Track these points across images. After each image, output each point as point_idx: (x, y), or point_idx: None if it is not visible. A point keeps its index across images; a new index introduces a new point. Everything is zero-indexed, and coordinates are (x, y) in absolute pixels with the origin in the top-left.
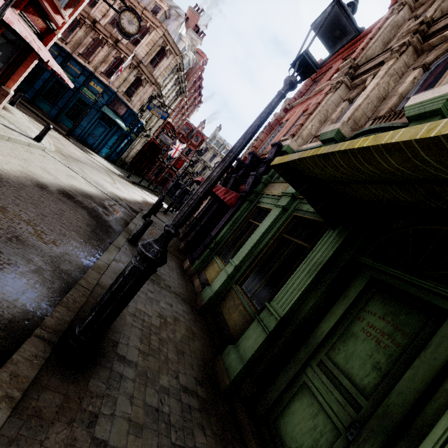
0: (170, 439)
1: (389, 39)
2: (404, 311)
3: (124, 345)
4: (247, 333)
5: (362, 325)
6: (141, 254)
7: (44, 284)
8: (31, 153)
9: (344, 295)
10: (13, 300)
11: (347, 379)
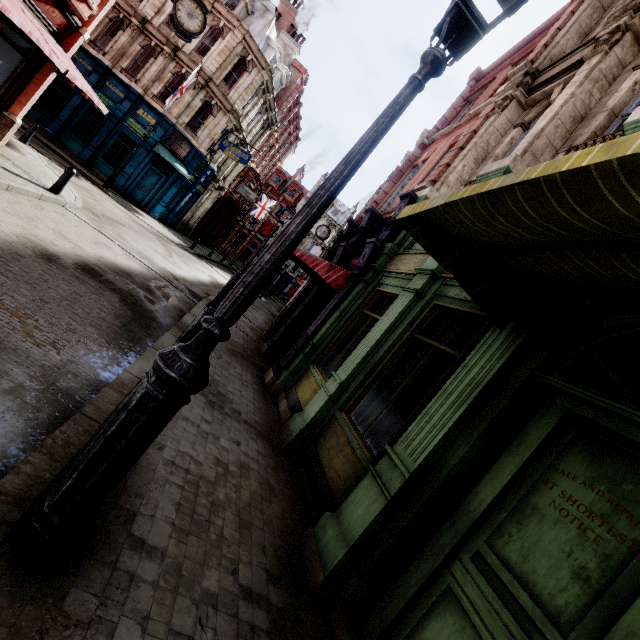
0: None
1: (589, 29)
2: (632, 476)
3: (146, 518)
4: (355, 495)
5: (553, 495)
6: (157, 371)
7: (21, 413)
8: (41, 209)
9: (518, 440)
10: None
11: (526, 591)
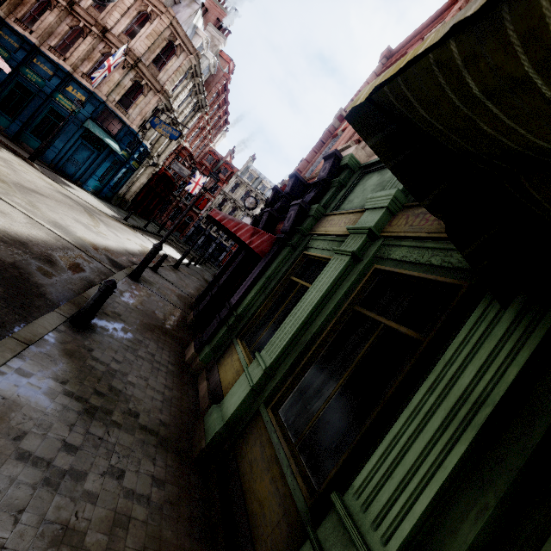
0: None
1: None
2: None
3: None
4: None
5: None
6: None
7: None
8: None
9: None
10: None
11: None
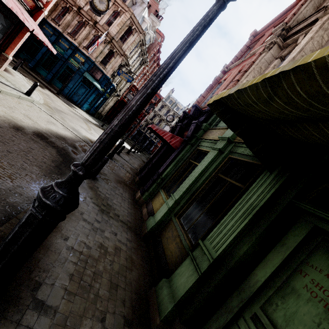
0: None
1: (319, 4)
2: None
3: (48, 286)
4: (180, 269)
5: (305, 281)
6: (38, 199)
7: None
8: (18, 103)
9: (281, 242)
10: None
11: None
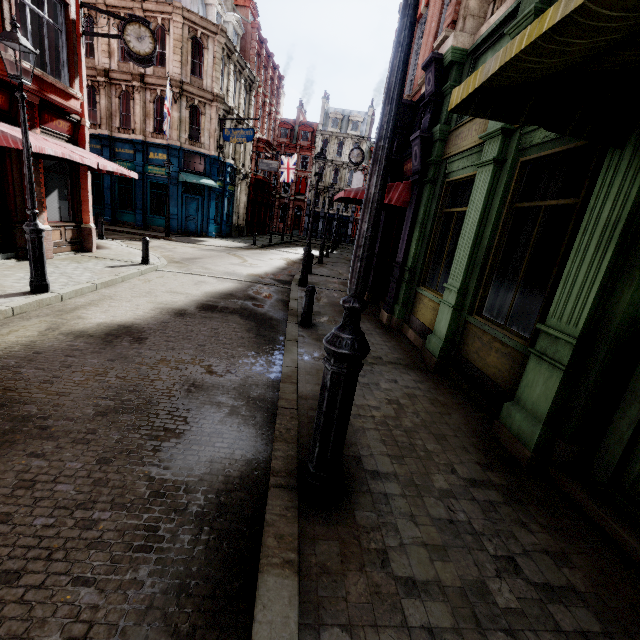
0: (487, 553)
1: None
2: None
3: (368, 457)
4: (526, 379)
5: None
6: (333, 355)
7: (247, 423)
8: (149, 282)
9: None
10: (230, 455)
11: None
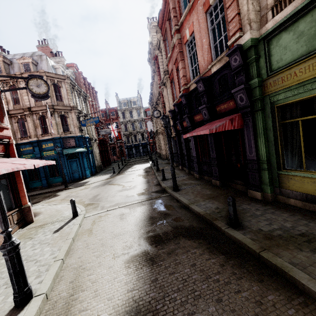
0: None
1: None
2: None
3: None
4: None
5: None
6: None
7: None
8: (91, 232)
9: None
10: None
11: None
